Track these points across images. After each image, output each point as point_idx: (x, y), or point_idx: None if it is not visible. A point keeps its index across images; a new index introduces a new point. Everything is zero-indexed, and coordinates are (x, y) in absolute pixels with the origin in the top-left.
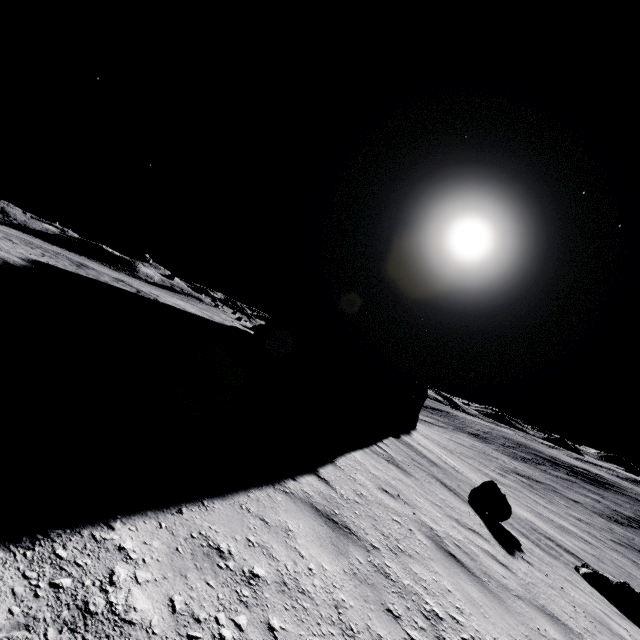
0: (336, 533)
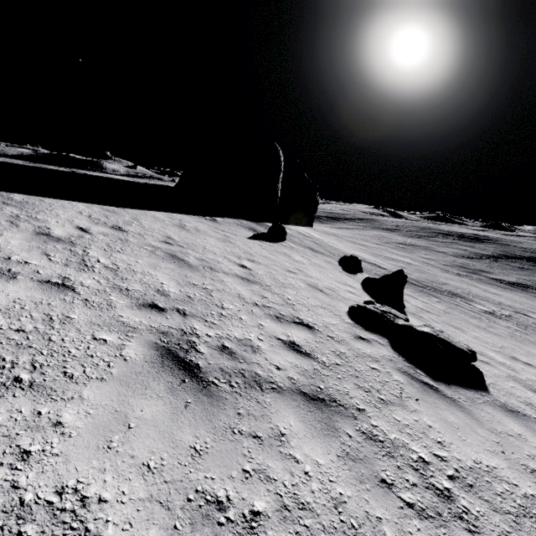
0: (105, 211)
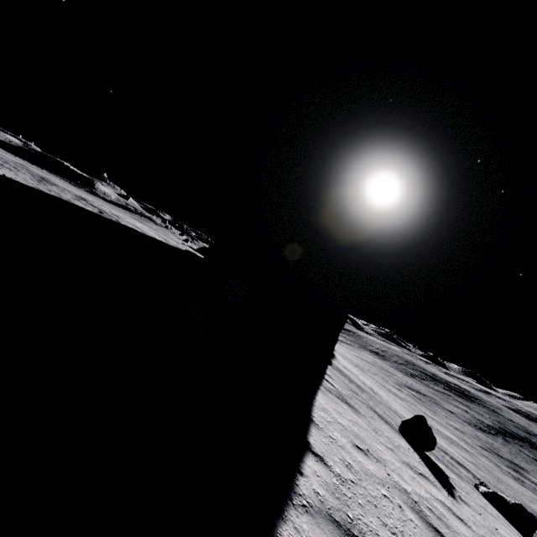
0: None
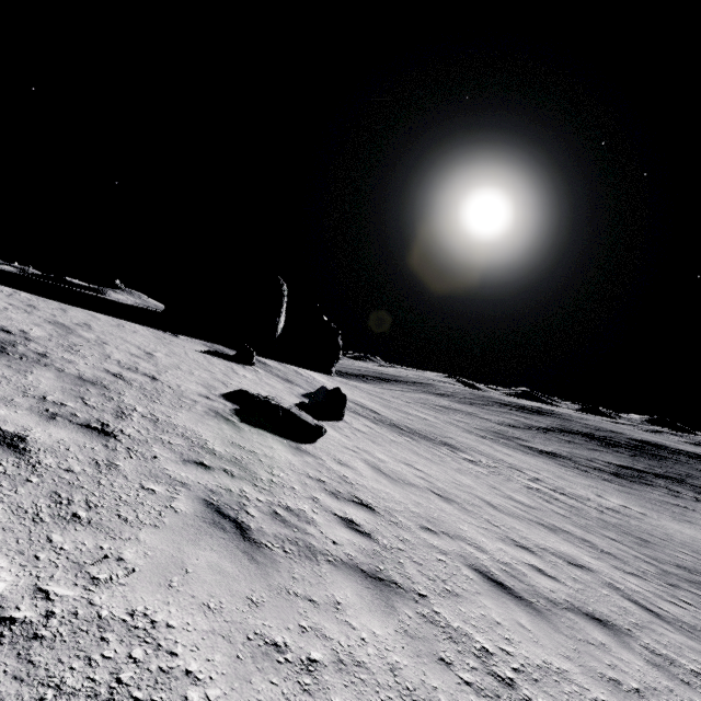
0: (33, 298)
